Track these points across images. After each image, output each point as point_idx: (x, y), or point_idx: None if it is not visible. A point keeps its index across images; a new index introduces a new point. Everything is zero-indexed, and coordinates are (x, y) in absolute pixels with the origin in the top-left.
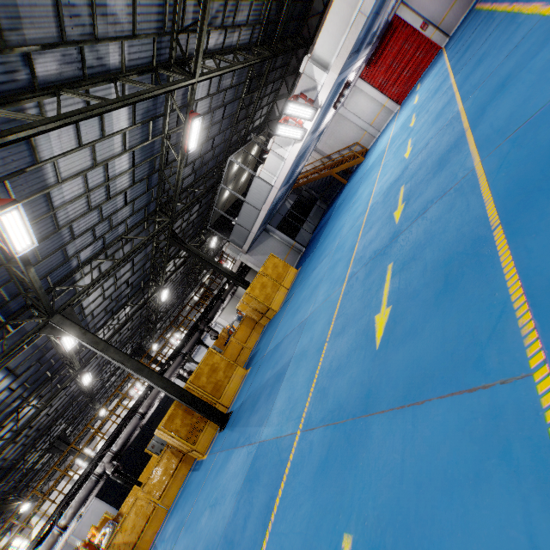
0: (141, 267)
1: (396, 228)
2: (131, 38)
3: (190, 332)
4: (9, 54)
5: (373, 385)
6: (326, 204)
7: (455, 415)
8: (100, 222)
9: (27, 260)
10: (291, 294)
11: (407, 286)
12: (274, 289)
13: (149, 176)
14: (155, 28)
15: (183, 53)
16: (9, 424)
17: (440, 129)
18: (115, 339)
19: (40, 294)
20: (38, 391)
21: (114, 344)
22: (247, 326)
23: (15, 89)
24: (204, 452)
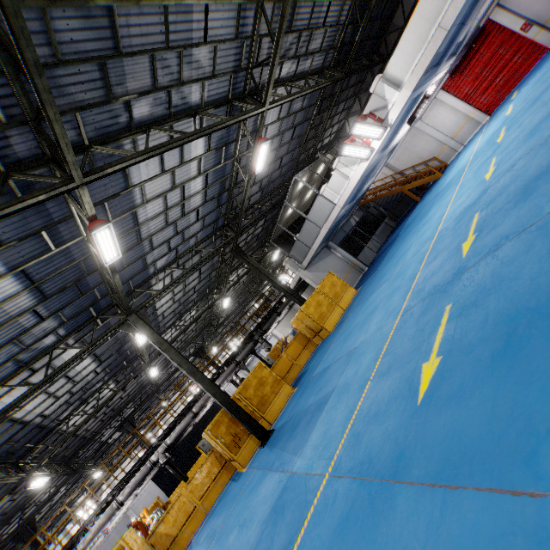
0: (207, 276)
1: (462, 262)
2: (211, 77)
3: (245, 341)
4: (115, 103)
5: (407, 447)
6: (396, 222)
7: (491, 519)
8: (174, 235)
9: (113, 268)
10: (346, 316)
11: (462, 337)
12: (330, 308)
13: (219, 195)
14: (233, 66)
15: (256, 85)
16: (91, 401)
17: (530, 148)
18: (181, 339)
19: (122, 296)
20: (115, 376)
21: (180, 342)
22: (300, 342)
23: (116, 130)
24: (244, 464)
